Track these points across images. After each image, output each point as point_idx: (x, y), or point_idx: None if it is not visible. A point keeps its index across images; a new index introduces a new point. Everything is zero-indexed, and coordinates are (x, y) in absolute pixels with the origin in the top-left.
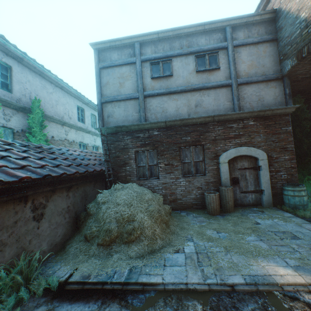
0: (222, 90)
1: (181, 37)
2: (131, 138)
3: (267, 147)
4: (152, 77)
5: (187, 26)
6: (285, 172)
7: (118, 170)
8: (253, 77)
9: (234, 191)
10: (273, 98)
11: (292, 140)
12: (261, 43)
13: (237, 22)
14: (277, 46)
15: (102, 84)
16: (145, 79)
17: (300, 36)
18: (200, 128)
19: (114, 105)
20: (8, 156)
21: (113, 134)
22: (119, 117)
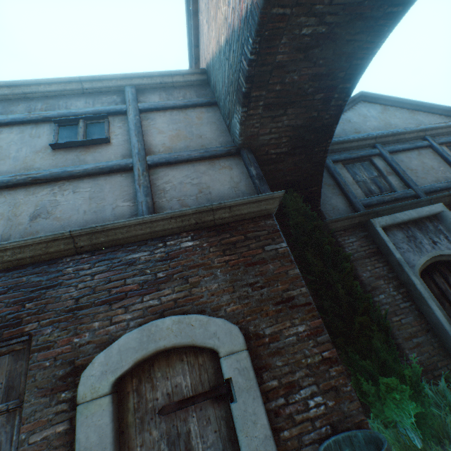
0: (113, 179)
1: (36, 98)
2: None
3: (241, 307)
4: None
5: (45, 81)
6: (315, 383)
7: None
8: (181, 152)
9: None
10: (231, 186)
11: (299, 275)
12: (191, 108)
13: (146, 82)
14: (220, 112)
15: None
16: None
17: (231, 68)
18: (32, 275)
19: None
20: None
21: None
22: None
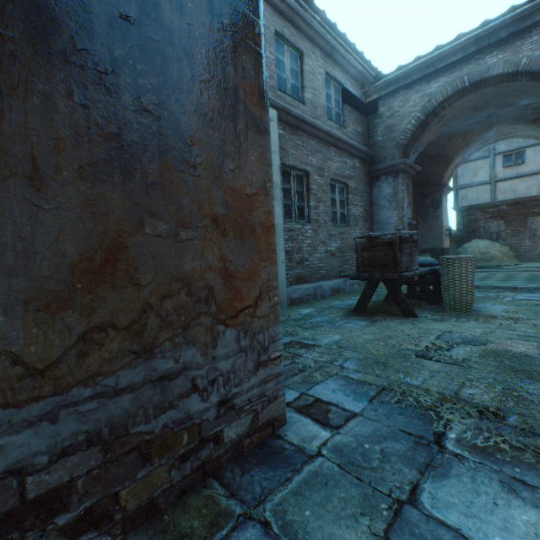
0: None
1: None
2: (480, 213)
3: None
4: (504, 167)
5: None
6: None
7: (468, 235)
8: None
9: None
10: None
11: None
12: None
13: None
14: None
15: (457, 176)
16: (496, 169)
17: None
18: None
19: (467, 190)
20: None
21: (465, 211)
22: (470, 198)
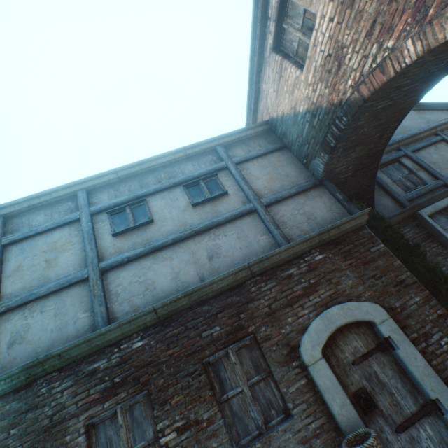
0: (245, 221)
1: (156, 169)
2: (73, 383)
3: (373, 292)
4: (115, 233)
5: (161, 155)
6: (439, 331)
7: None
8: (282, 191)
9: (380, 436)
10: (327, 210)
11: (400, 264)
12: (269, 154)
13: (228, 140)
14: (291, 152)
15: (4, 274)
16: (101, 241)
17: (313, 128)
18: (233, 297)
19: (31, 309)
20: None
21: (22, 391)
22: (41, 335)
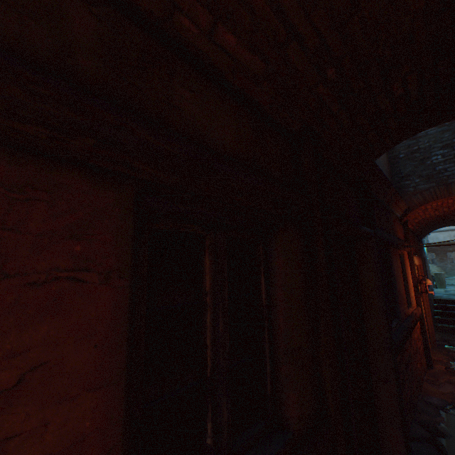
0: None
1: None
2: None
3: None
4: None
5: None
6: None
7: None
8: None
9: None
10: None
11: None
12: None
13: None
14: None
15: None
16: None
17: None
18: None
19: None
20: None
21: None
22: None
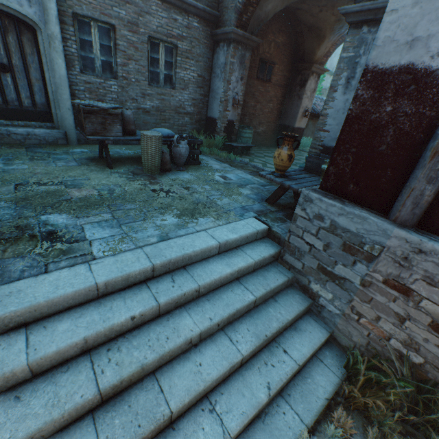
0: None
1: None
2: None
3: None
4: None
5: None
6: None
7: None
8: None
9: None
10: None
11: None
12: None
13: None
14: None
15: None
16: None
17: None
18: None
19: None
20: (319, 105)
21: None
22: None
